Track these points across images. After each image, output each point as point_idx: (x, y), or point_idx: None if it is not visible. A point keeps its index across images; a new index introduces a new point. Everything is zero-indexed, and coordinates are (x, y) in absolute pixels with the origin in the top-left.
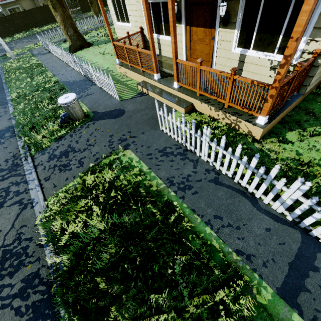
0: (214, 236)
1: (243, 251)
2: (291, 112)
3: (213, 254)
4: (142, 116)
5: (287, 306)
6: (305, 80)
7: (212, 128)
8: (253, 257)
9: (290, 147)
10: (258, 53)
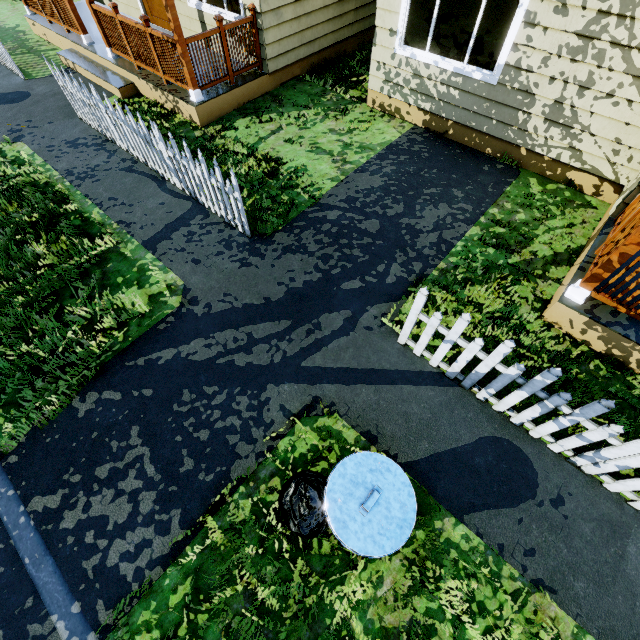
0: (101, 214)
1: (125, 221)
2: (258, 99)
3: (93, 227)
4: (57, 102)
5: (146, 250)
6: (261, 51)
7: (151, 114)
8: (133, 224)
9: (232, 133)
10: (212, 9)
